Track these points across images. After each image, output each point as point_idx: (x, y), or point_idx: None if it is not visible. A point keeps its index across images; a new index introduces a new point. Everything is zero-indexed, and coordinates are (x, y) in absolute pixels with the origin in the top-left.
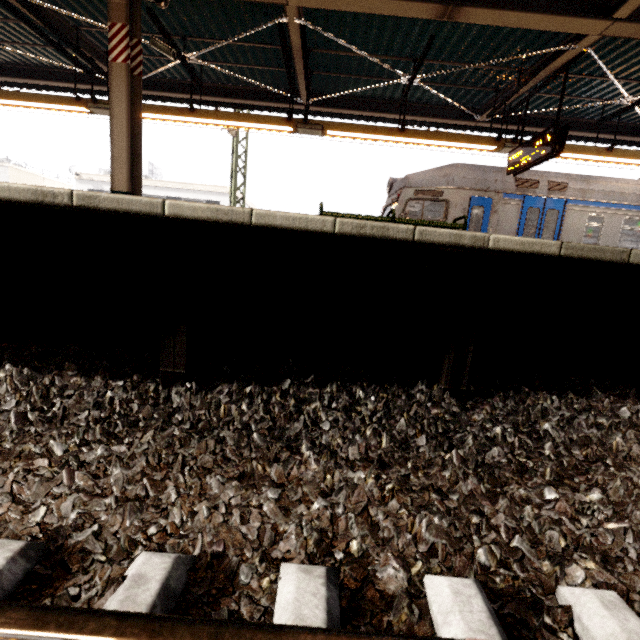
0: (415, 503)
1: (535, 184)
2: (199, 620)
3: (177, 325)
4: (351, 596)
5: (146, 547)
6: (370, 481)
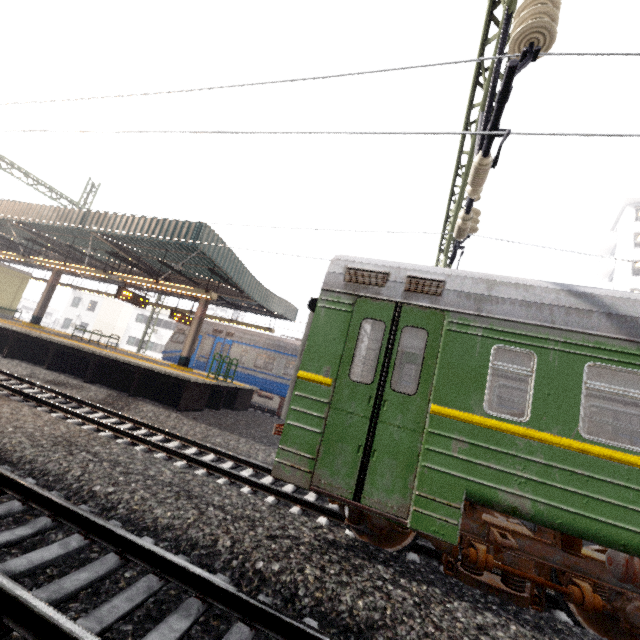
0: None
1: (221, 332)
2: None
3: None
4: None
5: None
6: None
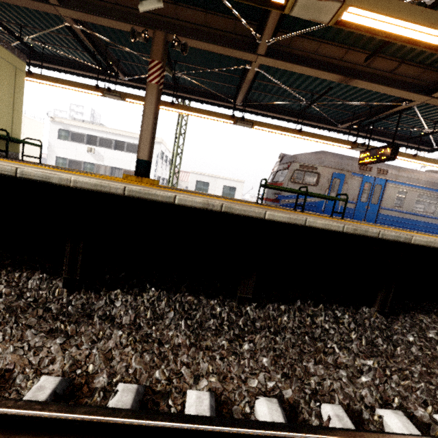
0: (400, 378)
1: (370, 169)
2: (400, 434)
3: (251, 272)
4: (413, 424)
5: (322, 401)
6: (375, 365)
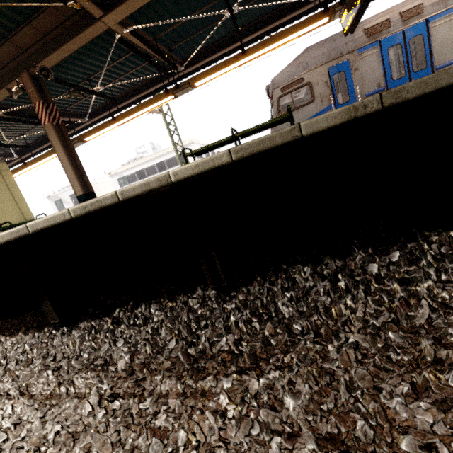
0: (123, 407)
1: (386, 24)
2: None
3: (42, 297)
4: None
5: None
6: (107, 391)
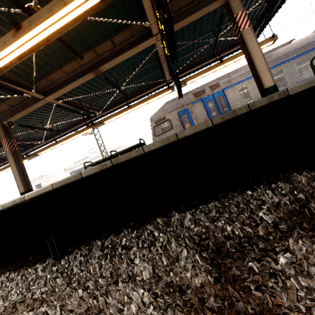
0: None
1: (203, 91)
2: None
3: None
4: None
5: None
6: None
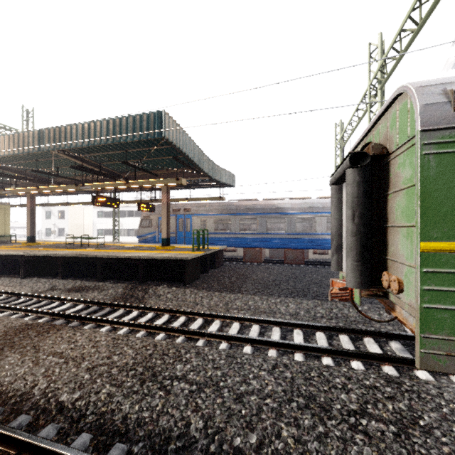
0: None
1: (179, 210)
2: None
3: None
4: None
5: None
6: None
